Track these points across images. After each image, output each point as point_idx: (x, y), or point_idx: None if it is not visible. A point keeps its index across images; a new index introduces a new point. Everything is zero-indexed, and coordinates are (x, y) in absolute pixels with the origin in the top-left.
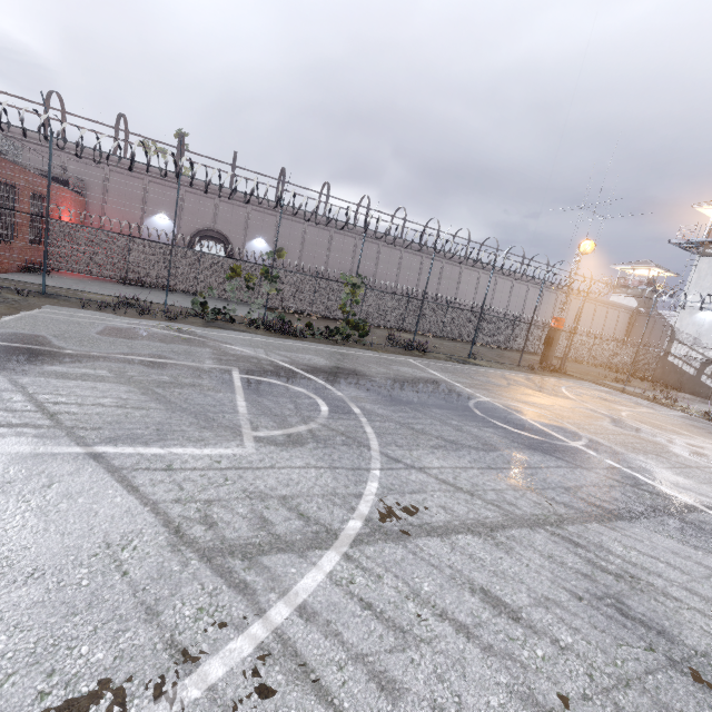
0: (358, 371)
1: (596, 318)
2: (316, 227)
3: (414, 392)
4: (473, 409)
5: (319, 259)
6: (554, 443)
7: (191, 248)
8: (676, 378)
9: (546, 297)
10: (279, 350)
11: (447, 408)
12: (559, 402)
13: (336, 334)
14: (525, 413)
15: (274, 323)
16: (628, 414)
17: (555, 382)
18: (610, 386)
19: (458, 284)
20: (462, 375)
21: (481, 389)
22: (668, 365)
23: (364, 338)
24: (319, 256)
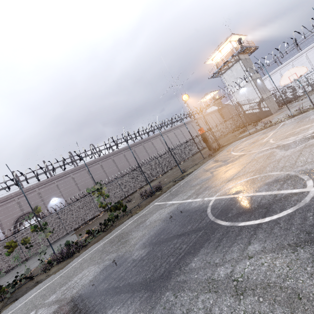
0: (120, 256)
1: (210, 121)
2: (77, 172)
3: (167, 244)
4: (217, 223)
5: (89, 184)
6: (306, 204)
7: (18, 232)
8: (255, 117)
9: (188, 127)
10: (53, 294)
11: (201, 245)
12: (242, 161)
13: (108, 222)
14: (244, 188)
15: (62, 252)
16: (273, 140)
17: (225, 153)
18: (243, 137)
19: (155, 147)
20: (186, 189)
21: (203, 192)
22: (248, 115)
23: (126, 210)
24: (88, 183)
